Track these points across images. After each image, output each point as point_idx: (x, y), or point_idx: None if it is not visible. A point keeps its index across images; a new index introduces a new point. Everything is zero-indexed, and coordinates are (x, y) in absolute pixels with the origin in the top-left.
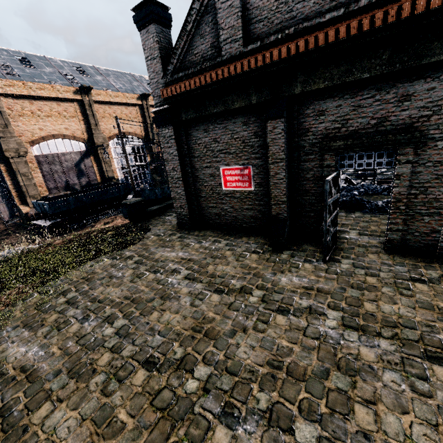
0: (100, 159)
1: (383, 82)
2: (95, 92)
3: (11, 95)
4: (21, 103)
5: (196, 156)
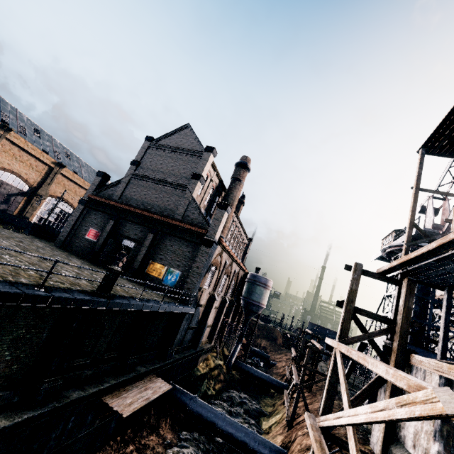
0: (30, 202)
1: (140, 225)
2: (66, 169)
3: (11, 141)
4: (12, 147)
5: (85, 220)
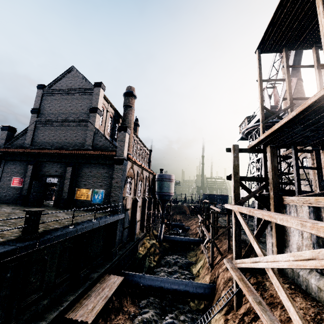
0: None
1: (57, 163)
2: None
3: None
4: None
5: (5, 172)
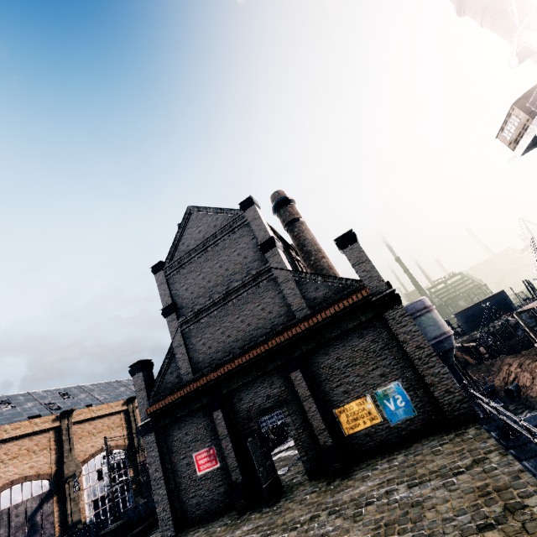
0: (65, 497)
1: (260, 379)
2: (76, 412)
3: None
4: None
5: (174, 451)
